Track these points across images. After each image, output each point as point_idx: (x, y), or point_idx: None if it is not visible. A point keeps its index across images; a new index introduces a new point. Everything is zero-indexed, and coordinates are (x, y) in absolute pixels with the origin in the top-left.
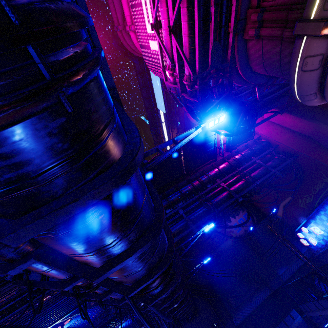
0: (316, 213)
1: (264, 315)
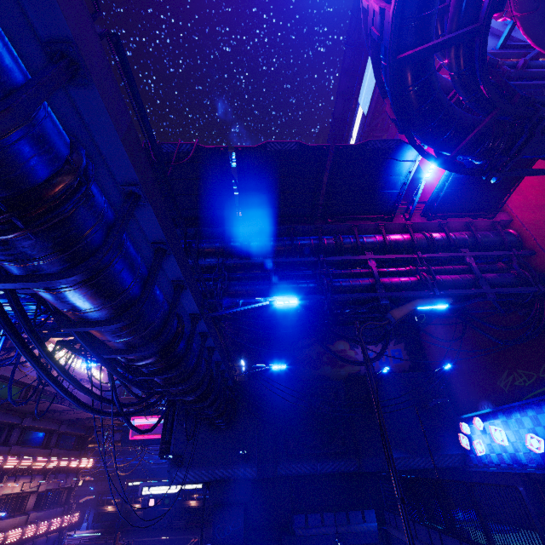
0: (518, 409)
1: (323, 488)
